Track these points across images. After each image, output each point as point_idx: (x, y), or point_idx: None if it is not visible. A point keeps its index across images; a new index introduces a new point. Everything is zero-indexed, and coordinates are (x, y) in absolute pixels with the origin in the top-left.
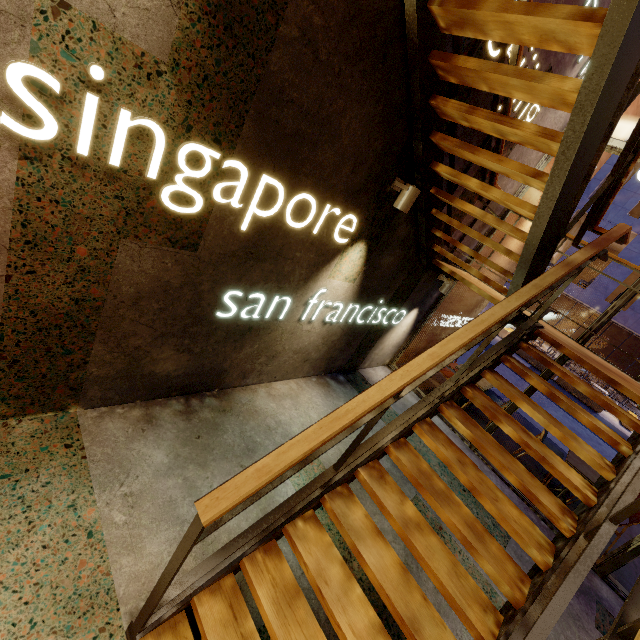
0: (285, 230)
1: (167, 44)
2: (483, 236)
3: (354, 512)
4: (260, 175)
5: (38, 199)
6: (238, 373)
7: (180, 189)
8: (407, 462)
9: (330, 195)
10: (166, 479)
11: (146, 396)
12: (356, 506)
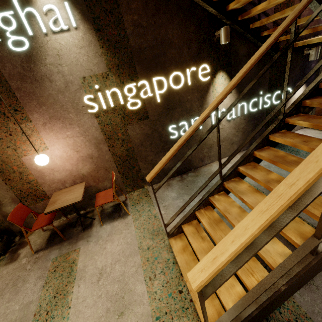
0: (176, 92)
1: (105, 66)
2: (282, 11)
3: (241, 186)
4: (152, 79)
5: (104, 126)
6: (198, 160)
7: (131, 102)
8: (266, 155)
9: (185, 65)
10: (176, 200)
11: None
12: (243, 184)
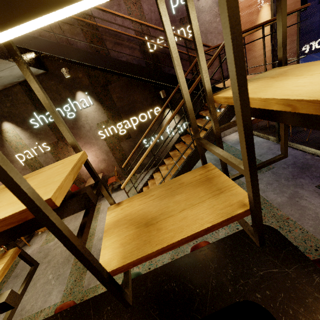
0: (144, 123)
1: (106, 117)
2: None
3: (163, 167)
4: (130, 119)
5: (109, 144)
6: None
7: (121, 131)
8: (171, 153)
9: (146, 109)
10: None
11: (147, 169)
12: (164, 166)
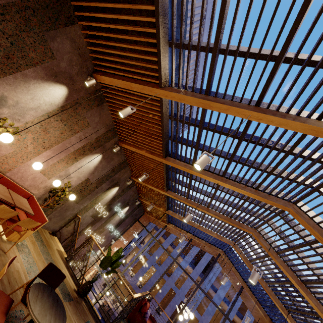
0: None
1: None
2: None
3: None
4: None
5: None
6: None
7: None
8: None
9: None
10: None
11: None
12: None
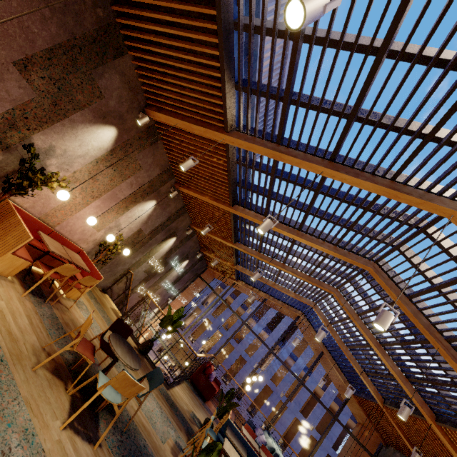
0: None
1: None
2: None
3: None
4: None
5: None
6: None
7: None
8: None
9: None
10: None
11: None
12: None
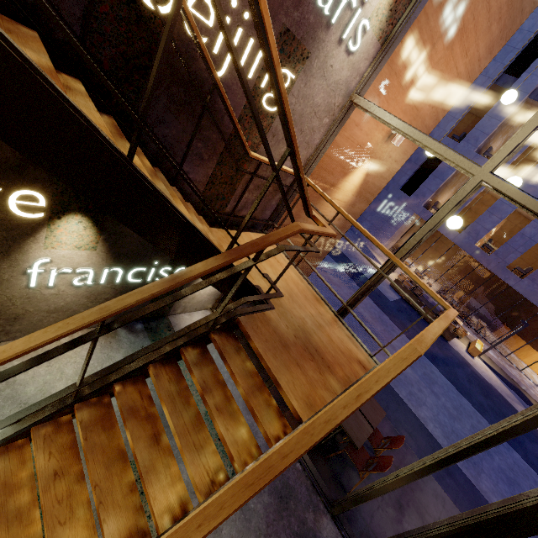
0: None
1: None
2: None
3: None
4: None
5: None
6: None
7: None
8: None
9: None
10: None
11: None
12: None
